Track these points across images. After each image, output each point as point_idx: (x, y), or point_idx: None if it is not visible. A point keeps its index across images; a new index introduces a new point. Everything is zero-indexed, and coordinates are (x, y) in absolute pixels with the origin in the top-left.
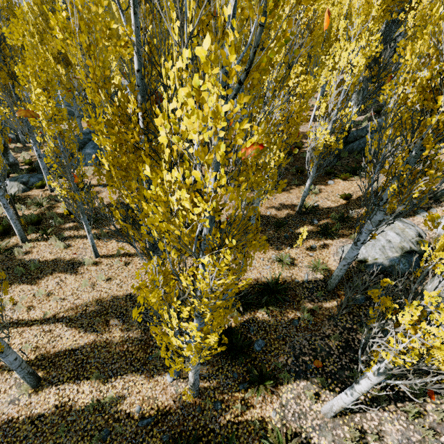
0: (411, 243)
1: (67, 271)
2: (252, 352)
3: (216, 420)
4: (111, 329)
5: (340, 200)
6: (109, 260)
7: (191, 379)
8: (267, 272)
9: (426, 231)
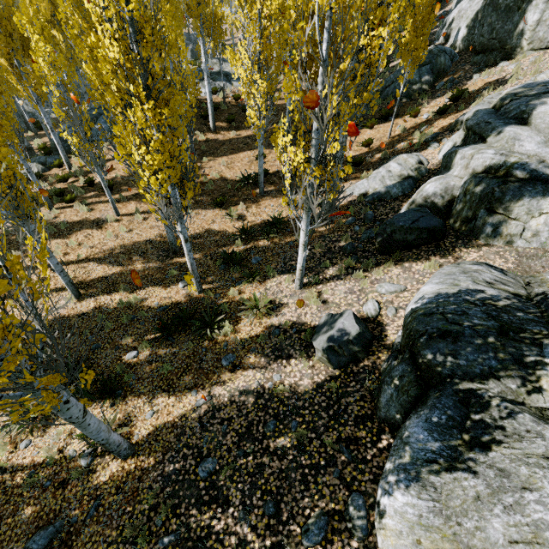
0: (410, 171)
1: (93, 228)
2: (250, 265)
3: (215, 303)
4: (134, 263)
5: (363, 148)
6: (129, 217)
7: (188, 264)
8: (275, 215)
9: (430, 160)
